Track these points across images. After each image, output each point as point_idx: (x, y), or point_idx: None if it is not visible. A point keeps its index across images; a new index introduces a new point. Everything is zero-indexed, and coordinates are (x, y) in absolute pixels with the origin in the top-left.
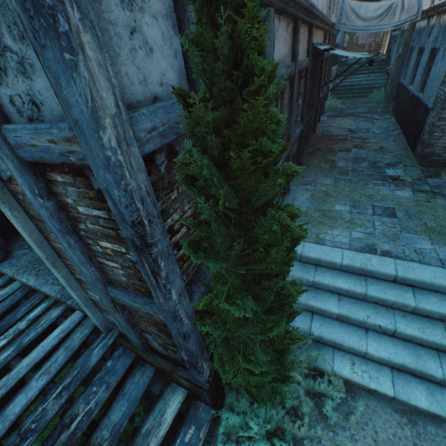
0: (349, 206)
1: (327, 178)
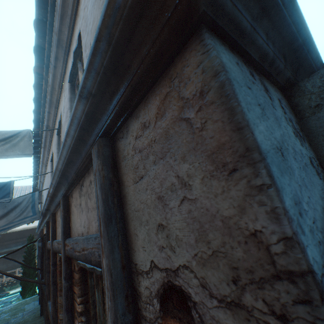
0: (0, 318)
1: (14, 320)
